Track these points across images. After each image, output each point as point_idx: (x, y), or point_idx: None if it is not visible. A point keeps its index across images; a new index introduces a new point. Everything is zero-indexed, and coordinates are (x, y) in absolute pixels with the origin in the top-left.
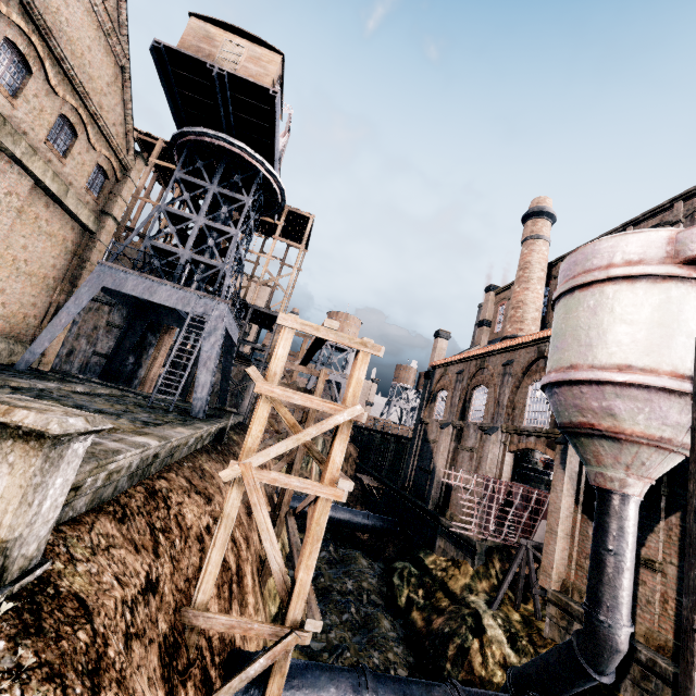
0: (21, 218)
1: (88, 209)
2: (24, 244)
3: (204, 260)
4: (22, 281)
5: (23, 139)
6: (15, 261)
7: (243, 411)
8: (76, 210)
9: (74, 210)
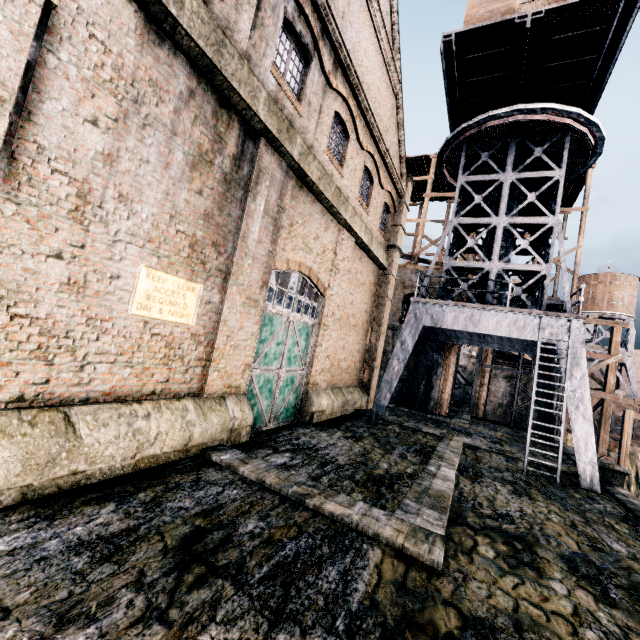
0: (348, 277)
1: (382, 248)
2: (351, 300)
3: (520, 267)
4: (351, 333)
5: (349, 204)
6: (348, 318)
7: None
8: (376, 253)
9: (375, 254)
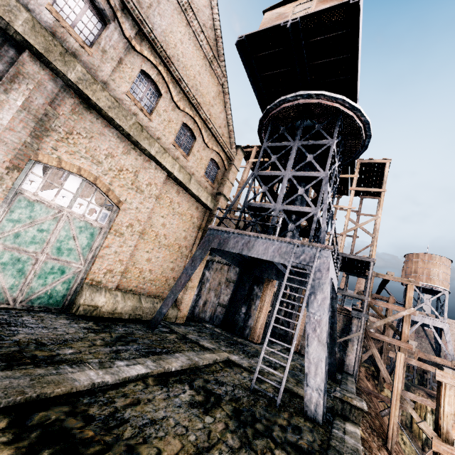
0: (159, 202)
1: (206, 191)
2: (163, 222)
3: (296, 208)
4: (163, 251)
5: (156, 142)
6: (157, 236)
7: (349, 369)
8: (197, 193)
9: (196, 193)
